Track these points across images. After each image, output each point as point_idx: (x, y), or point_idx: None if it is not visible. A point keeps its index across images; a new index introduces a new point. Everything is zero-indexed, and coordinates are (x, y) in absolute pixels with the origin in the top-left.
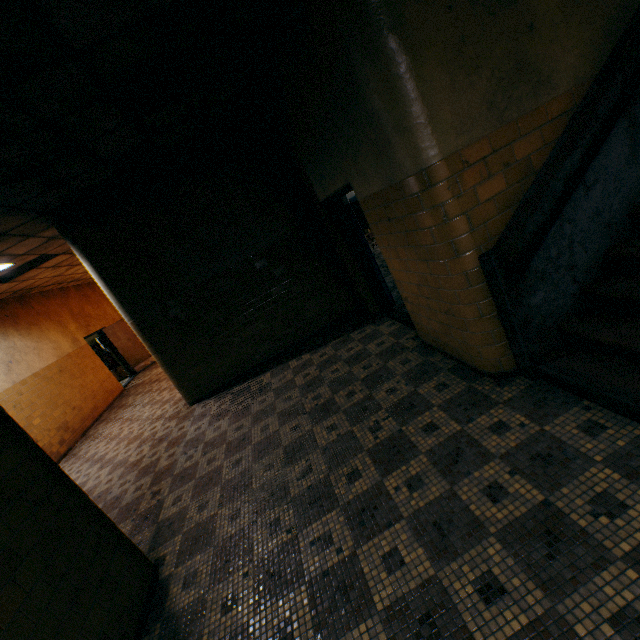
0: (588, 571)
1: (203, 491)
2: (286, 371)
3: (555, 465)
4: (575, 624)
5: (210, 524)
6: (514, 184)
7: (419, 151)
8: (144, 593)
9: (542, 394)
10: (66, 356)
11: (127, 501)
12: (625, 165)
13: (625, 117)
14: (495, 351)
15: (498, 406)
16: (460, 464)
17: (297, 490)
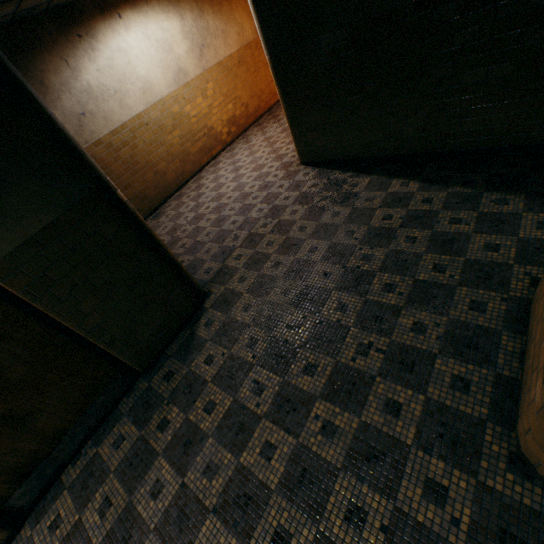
0: None
1: (250, 267)
2: (380, 192)
3: None
4: None
5: (236, 298)
6: None
7: None
8: (190, 311)
9: (530, 538)
10: (246, 46)
11: (225, 227)
12: None
13: None
14: (543, 458)
15: (469, 477)
16: (367, 465)
17: (279, 334)
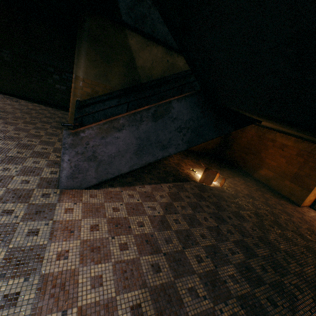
0: (35, 138)
1: None
2: (31, 104)
3: (53, 135)
4: (24, 139)
5: None
6: (93, 93)
7: (76, 71)
8: None
9: None
10: None
11: None
12: (114, 107)
13: (118, 99)
14: (71, 122)
15: (61, 130)
16: (39, 129)
17: None
